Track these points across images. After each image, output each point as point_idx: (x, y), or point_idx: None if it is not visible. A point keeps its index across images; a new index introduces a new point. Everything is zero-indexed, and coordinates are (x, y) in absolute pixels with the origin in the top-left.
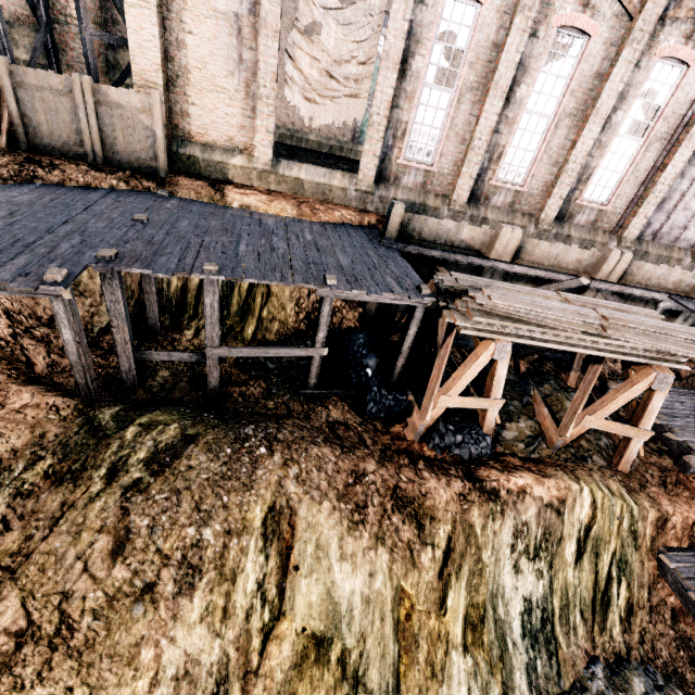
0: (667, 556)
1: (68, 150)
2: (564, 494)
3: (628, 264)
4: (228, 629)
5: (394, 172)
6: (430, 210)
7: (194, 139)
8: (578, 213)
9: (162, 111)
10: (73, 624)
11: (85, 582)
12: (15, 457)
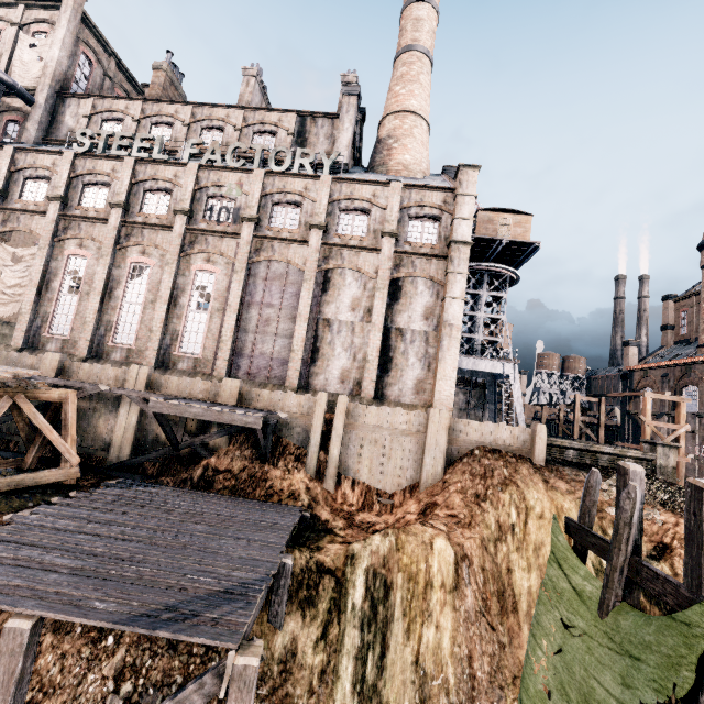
0: None
1: None
2: None
3: (147, 375)
4: None
5: (43, 342)
6: None
7: None
8: (179, 361)
9: None
10: None
11: None
12: None
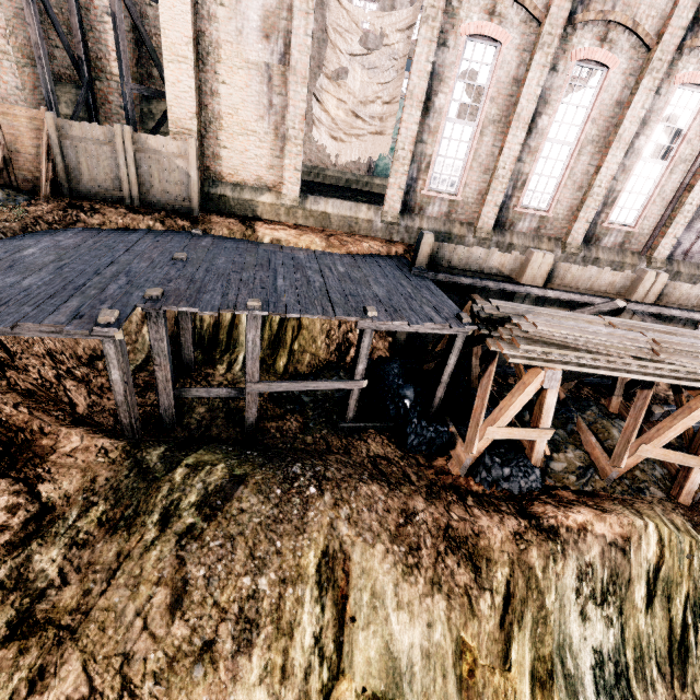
0: None
1: (107, 194)
2: (627, 531)
3: (664, 285)
4: (287, 691)
5: (419, 202)
6: (456, 238)
7: (225, 179)
8: (605, 235)
9: (197, 155)
10: (134, 691)
11: (145, 641)
12: (68, 504)
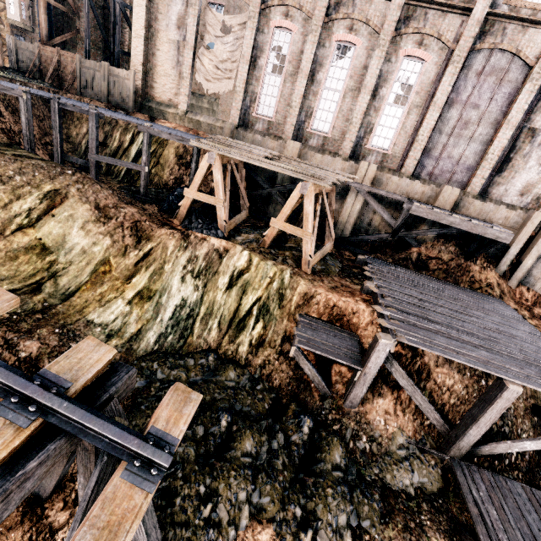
0: (301, 315)
1: (95, 96)
2: (229, 246)
3: (375, 172)
4: (3, 212)
5: (251, 121)
6: None
7: (155, 100)
8: (368, 155)
9: (135, 79)
10: None
11: None
12: None
